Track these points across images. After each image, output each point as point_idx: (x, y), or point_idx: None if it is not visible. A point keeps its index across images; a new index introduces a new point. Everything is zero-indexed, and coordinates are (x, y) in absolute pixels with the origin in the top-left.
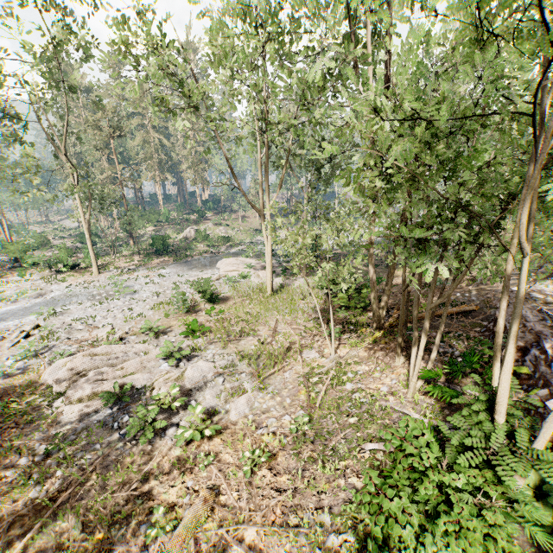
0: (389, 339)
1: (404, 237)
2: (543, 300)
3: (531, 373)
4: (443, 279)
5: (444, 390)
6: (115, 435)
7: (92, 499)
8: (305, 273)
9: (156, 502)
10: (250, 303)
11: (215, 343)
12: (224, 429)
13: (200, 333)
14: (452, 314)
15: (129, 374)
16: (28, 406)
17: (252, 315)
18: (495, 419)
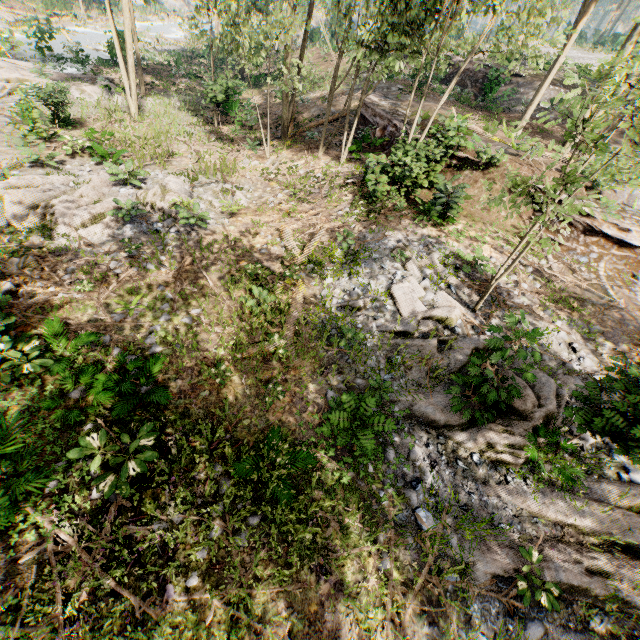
0: (298, 144)
1: (374, 43)
2: (380, 105)
3: (390, 140)
4: (298, 100)
5: (362, 154)
6: (169, 234)
7: (216, 255)
8: (144, 91)
9: (254, 245)
10: (125, 127)
11: (147, 167)
12: (246, 212)
13: (113, 160)
14: (329, 123)
15: (97, 201)
16: (21, 243)
17: (149, 139)
18: (409, 138)
